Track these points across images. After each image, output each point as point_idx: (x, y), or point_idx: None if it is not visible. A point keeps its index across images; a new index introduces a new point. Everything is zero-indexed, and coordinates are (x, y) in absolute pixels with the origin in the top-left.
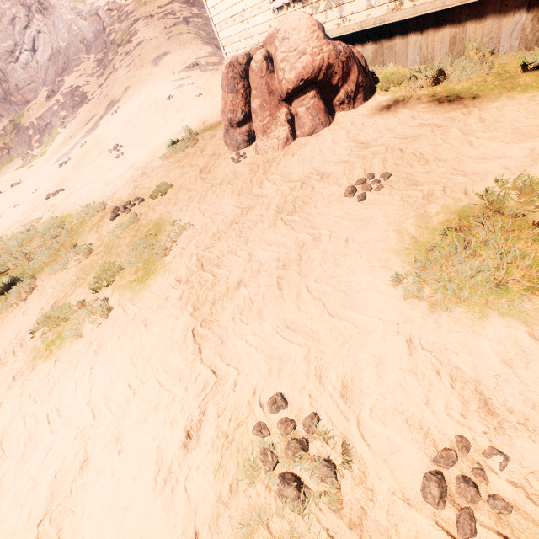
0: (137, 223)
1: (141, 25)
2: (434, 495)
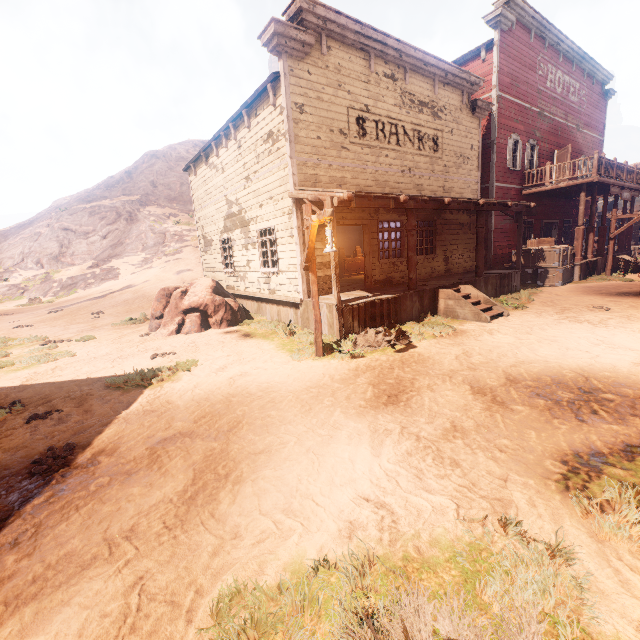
0: (52, 350)
1: (188, 249)
2: (31, 415)
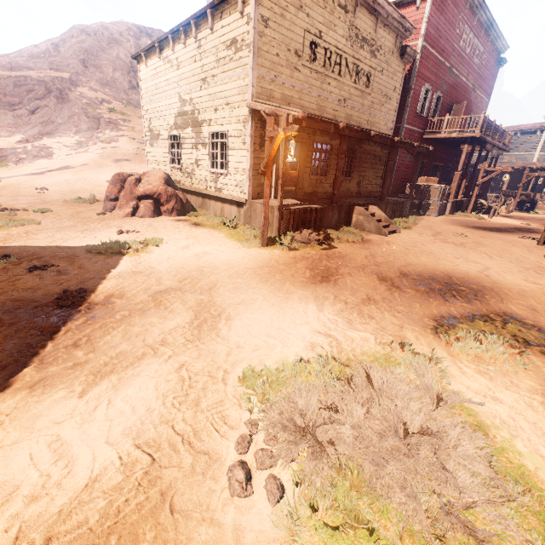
0: (12, 216)
1: (124, 139)
2: (31, 266)
